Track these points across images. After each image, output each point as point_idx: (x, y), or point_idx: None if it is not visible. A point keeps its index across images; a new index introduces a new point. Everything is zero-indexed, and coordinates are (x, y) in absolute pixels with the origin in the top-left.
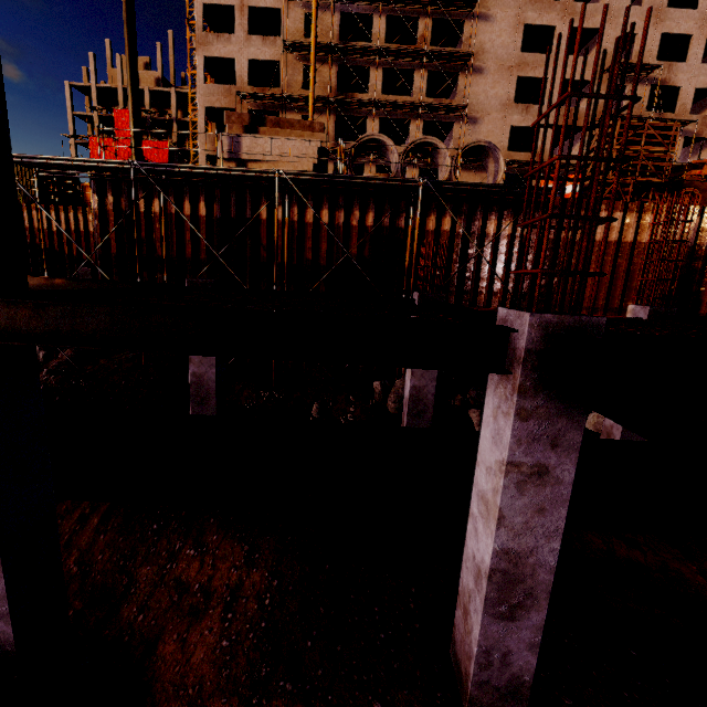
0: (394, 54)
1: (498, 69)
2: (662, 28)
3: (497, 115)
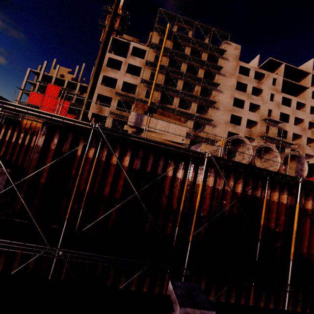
0: (185, 95)
1: (224, 109)
2: (280, 110)
3: (223, 126)
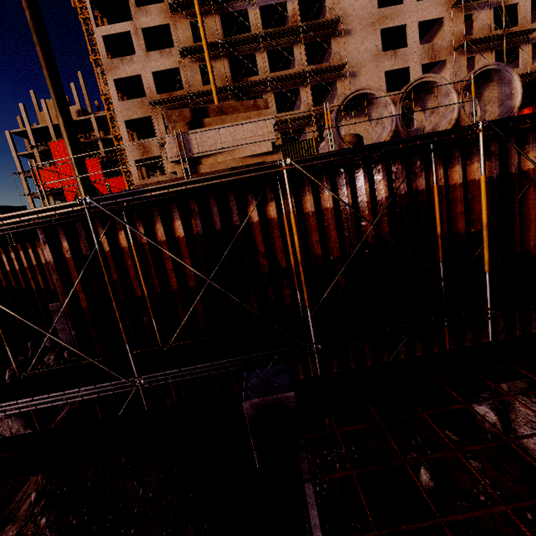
0: (274, 37)
1: (363, 27)
2: None
3: (371, 65)
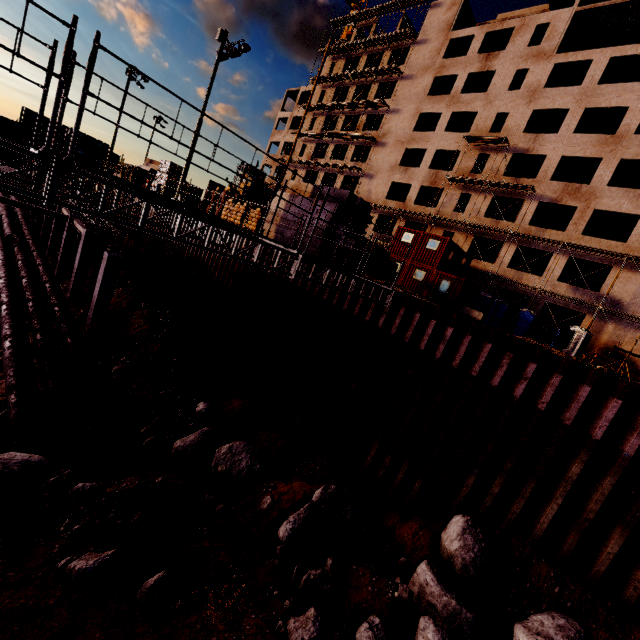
0: (338, 137)
1: (395, 143)
2: (535, 105)
3: (386, 174)
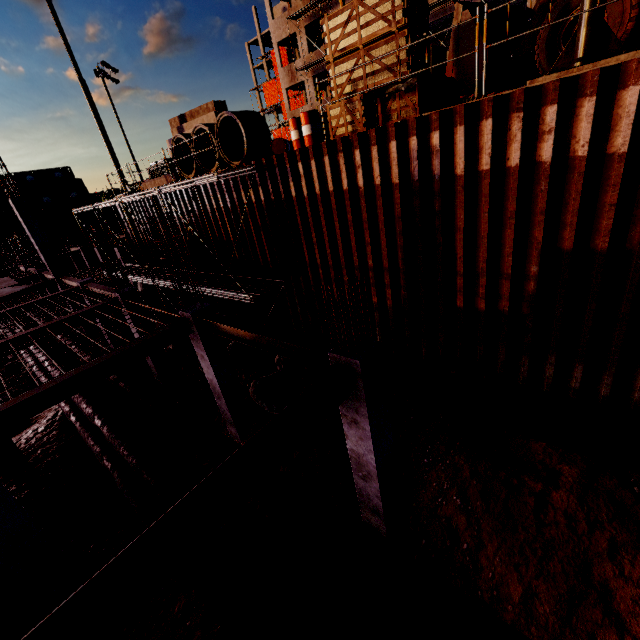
0: None
1: None
2: None
3: None
